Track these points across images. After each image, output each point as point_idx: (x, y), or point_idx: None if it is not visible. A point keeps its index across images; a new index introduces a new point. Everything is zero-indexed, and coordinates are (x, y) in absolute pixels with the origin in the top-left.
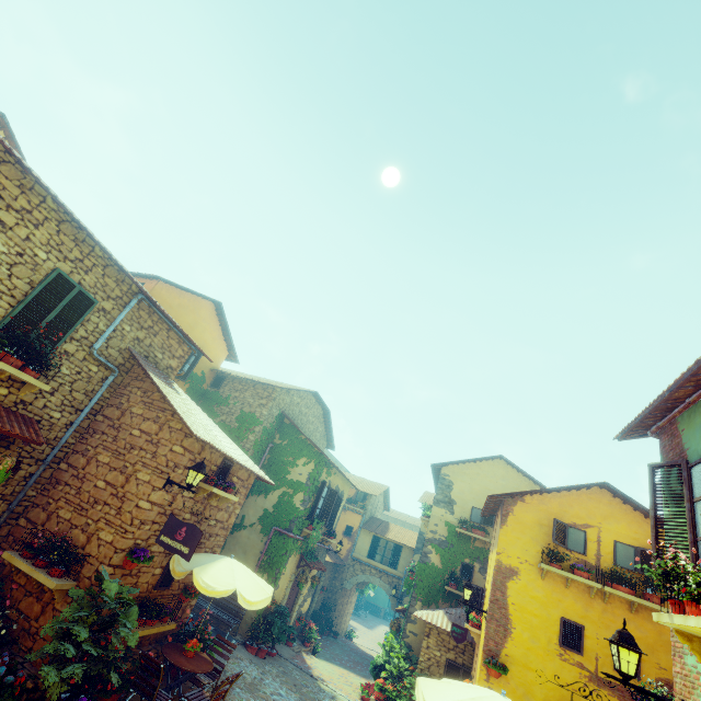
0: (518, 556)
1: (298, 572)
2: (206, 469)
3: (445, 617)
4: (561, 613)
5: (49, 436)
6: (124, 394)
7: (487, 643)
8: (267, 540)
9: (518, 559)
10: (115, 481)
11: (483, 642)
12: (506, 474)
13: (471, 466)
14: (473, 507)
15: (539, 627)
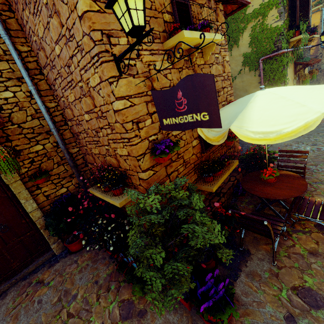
0: None
1: (296, 76)
2: (158, 24)
3: None
4: None
5: (29, 113)
6: (29, 33)
7: None
8: (260, 72)
9: None
10: (88, 107)
11: None
12: None
13: None
14: None
15: None
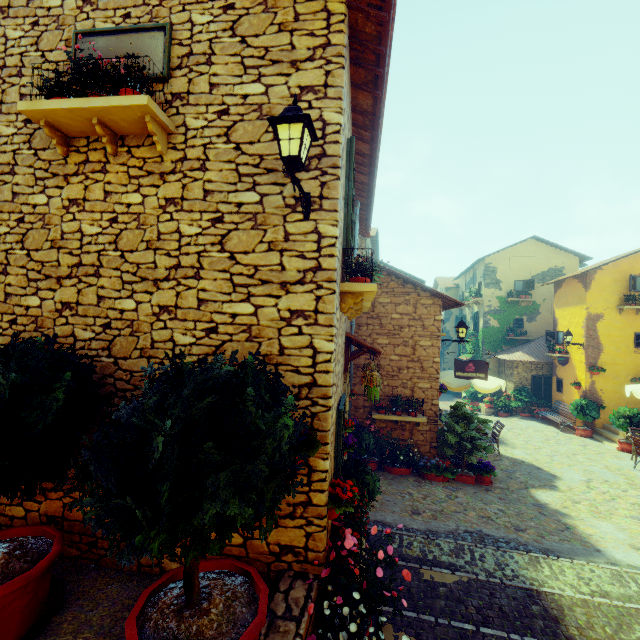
0: (602, 306)
1: None
2: None
3: (524, 354)
4: (634, 330)
5: None
6: None
7: (588, 360)
8: None
9: (602, 308)
10: (404, 353)
11: (585, 360)
12: (537, 249)
13: (508, 251)
14: (515, 281)
15: (620, 342)
